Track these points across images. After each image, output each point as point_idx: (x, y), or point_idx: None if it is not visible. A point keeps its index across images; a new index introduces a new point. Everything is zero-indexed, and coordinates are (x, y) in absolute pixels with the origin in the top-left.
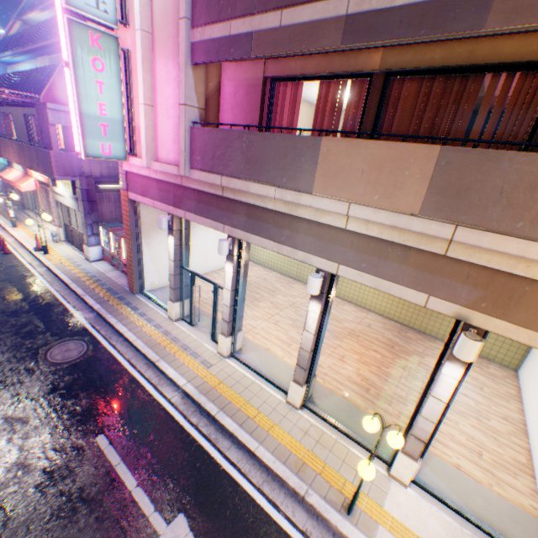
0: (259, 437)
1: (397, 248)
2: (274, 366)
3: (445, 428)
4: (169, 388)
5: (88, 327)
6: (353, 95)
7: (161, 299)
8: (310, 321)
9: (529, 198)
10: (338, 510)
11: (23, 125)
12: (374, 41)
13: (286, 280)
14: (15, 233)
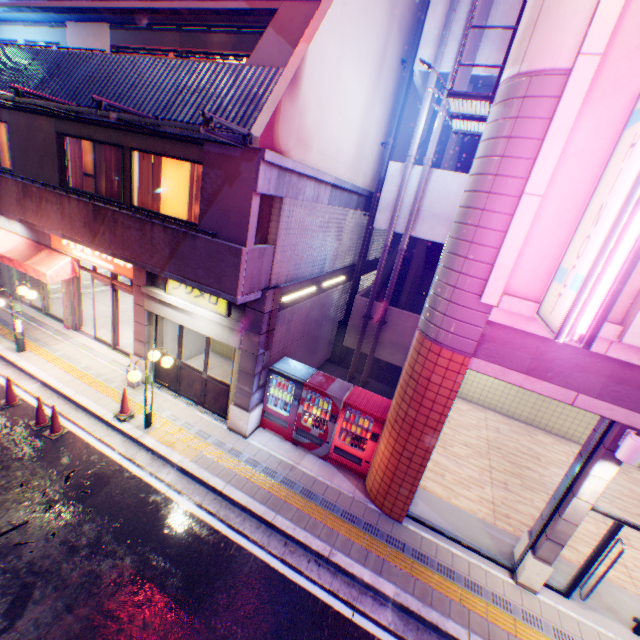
0: None
1: None
2: None
3: None
4: None
5: None
6: None
7: (448, 525)
8: None
9: None
10: None
11: (43, 150)
12: None
13: (520, 427)
14: (33, 368)
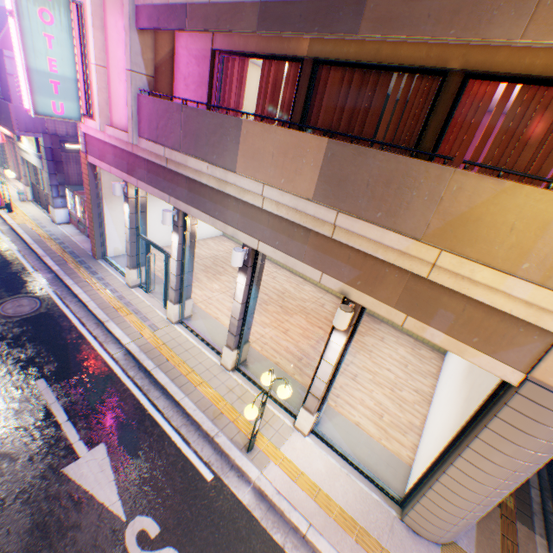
0: (187, 390)
1: (301, 229)
2: (218, 335)
3: (359, 395)
4: (114, 346)
5: (45, 286)
6: (290, 79)
7: (123, 266)
8: (238, 292)
9: (385, 192)
10: (240, 449)
11: None
12: (281, 31)
13: None
14: None
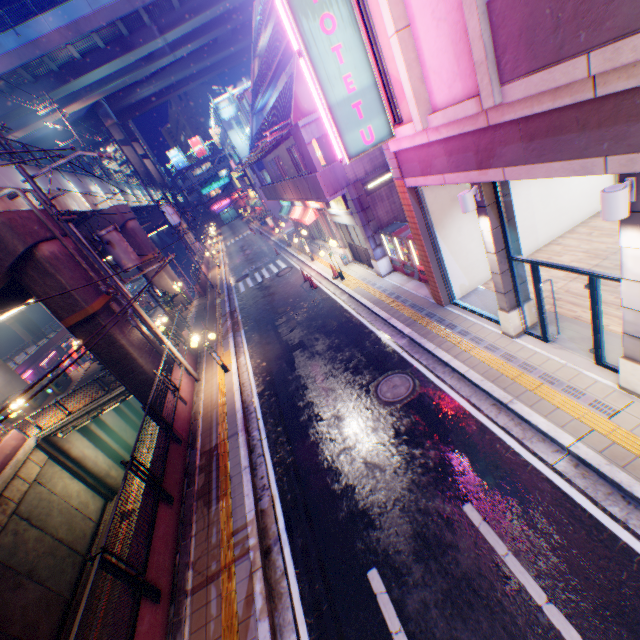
0: None
1: None
2: None
3: None
4: (542, 447)
5: (404, 357)
6: None
7: (480, 307)
8: None
9: None
10: None
11: (288, 162)
12: None
13: None
14: (314, 267)
